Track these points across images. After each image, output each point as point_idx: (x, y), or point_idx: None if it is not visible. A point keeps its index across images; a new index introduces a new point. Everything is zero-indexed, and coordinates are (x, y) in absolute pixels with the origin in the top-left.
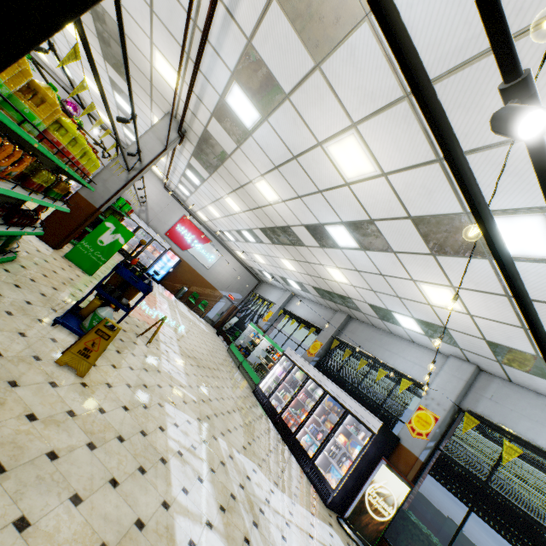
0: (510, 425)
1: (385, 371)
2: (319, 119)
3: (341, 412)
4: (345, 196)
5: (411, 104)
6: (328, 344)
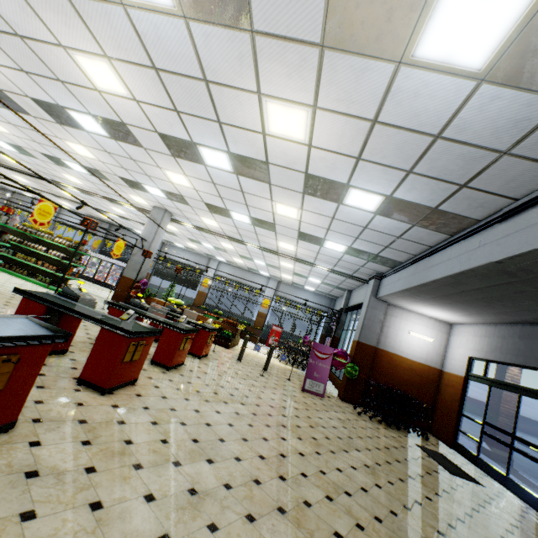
0: (171, 257)
1: None
2: (109, 204)
3: (121, 269)
4: (116, 212)
5: (135, 214)
6: (103, 241)
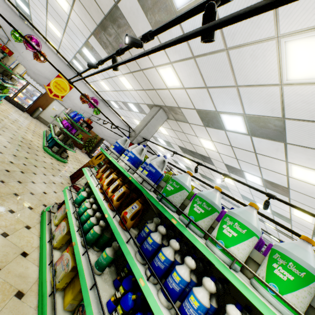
0: None
1: None
2: None
3: None
4: None
5: None
6: None
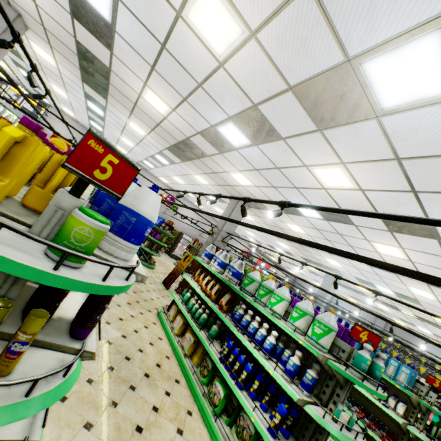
0: None
1: (424, 359)
2: None
3: None
4: None
5: None
6: None
